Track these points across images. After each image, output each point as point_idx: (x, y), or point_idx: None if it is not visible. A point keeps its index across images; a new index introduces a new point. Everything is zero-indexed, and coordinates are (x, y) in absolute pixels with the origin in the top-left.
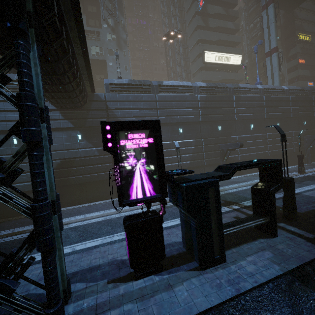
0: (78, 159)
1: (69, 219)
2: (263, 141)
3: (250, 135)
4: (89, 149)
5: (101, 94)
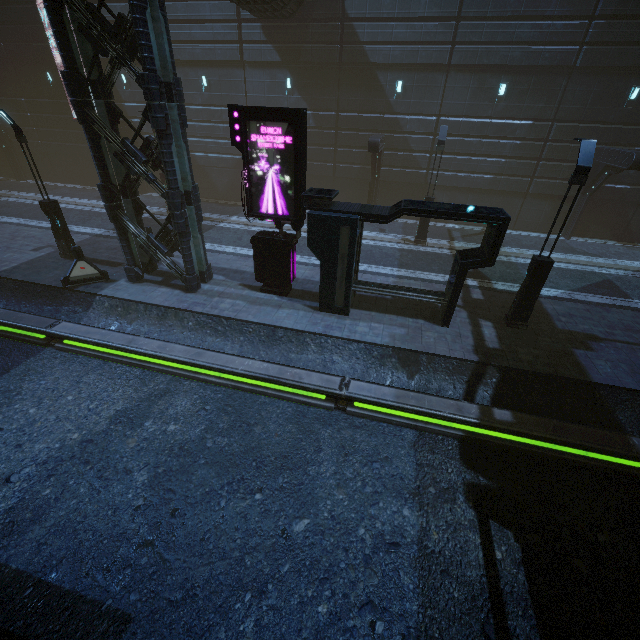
0: None
1: (255, 221)
2: None
3: None
4: None
5: None
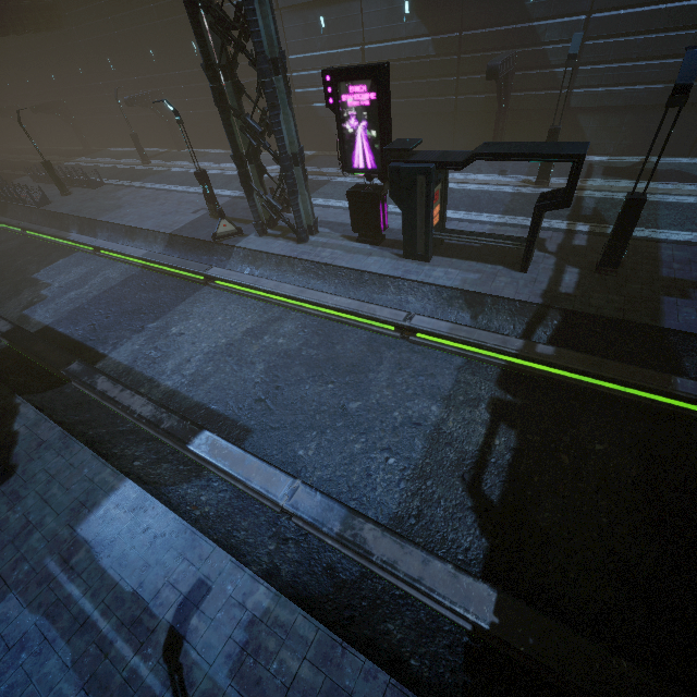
0: (400, 64)
1: None
2: None
3: None
4: (420, 41)
5: None
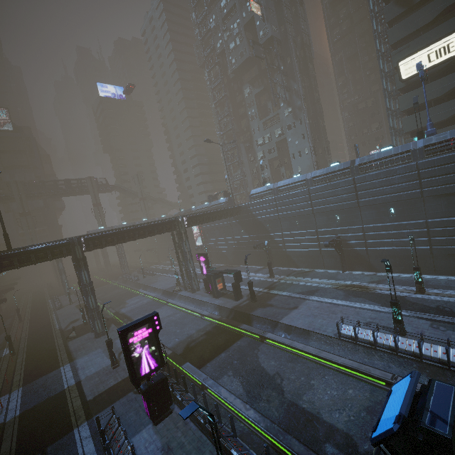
0: (243, 242)
1: None
2: (417, 233)
3: (387, 223)
4: (246, 237)
5: (246, 204)
